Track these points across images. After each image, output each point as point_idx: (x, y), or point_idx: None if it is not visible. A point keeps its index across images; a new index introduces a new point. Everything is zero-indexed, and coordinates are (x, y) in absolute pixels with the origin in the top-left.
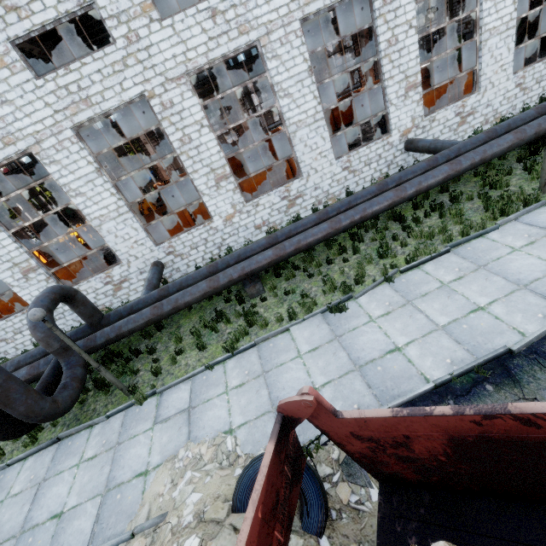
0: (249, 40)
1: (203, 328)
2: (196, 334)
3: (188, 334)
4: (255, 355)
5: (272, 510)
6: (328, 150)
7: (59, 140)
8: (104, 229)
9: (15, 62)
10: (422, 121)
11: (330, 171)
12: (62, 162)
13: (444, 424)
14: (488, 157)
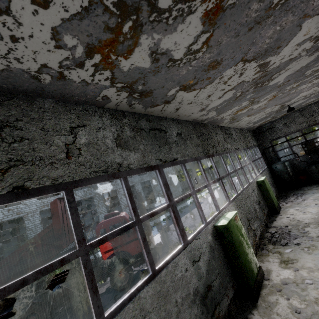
0: (20, 216)
1: None
2: None
3: None
4: None
5: None
6: None
7: None
8: None
9: None
10: None
11: None
12: None
13: None
14: None
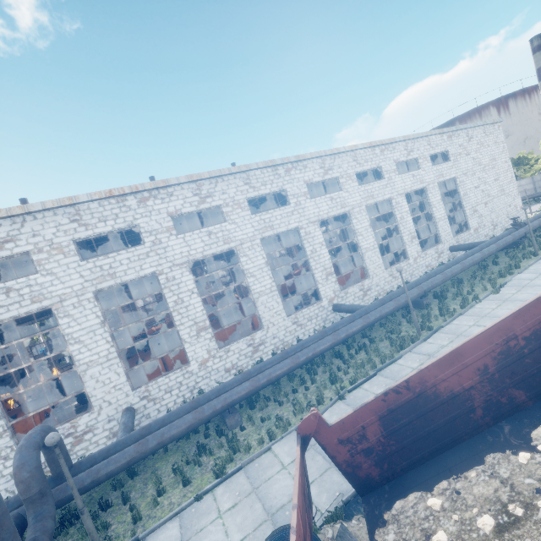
0: (230, 247)
1: (184, 466)
2: (180, 470)
3: (167, 475)
4: (243, 476)
5: (304, 493)
6: (281, 310)
7: (80, 299)
8: (88, 374)
9: (71, 251)
10: (340, 293)
11: (284, 325)
12: (75, 316)
13: (374, 407)
14: (384, 314)
